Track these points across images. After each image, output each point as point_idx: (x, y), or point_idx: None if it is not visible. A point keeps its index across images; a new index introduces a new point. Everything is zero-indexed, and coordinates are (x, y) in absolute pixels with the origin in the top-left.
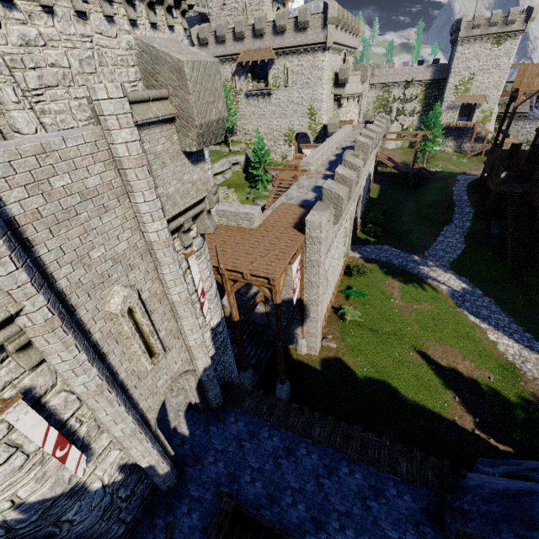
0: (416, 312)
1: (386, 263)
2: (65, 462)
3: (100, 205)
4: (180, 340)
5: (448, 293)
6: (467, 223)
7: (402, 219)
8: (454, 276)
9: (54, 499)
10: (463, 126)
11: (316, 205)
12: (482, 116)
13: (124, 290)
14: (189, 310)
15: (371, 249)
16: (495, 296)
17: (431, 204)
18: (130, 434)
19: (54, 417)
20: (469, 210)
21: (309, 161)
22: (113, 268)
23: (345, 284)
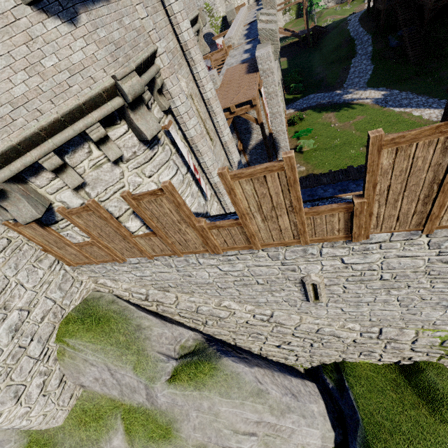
0: (354, 125)
1: (317, 105)
2: (201, 184)
3: (153, 5)
4: (218, 140)
5: (373, 103)
6: (369, 48)
7: (315, 71)
8: (373, 90)
9: (201, 216)
10: None
11: (257, 47)
12: None
13: (184, 79)
14: (219, 106)
15: (301, 102)
16: (409, 88)
17: (334, 49)
18: None
19: (184, 157)
20: (367, 37)
21: (230, 36)
22: (173, 60)
23: (292, 132)
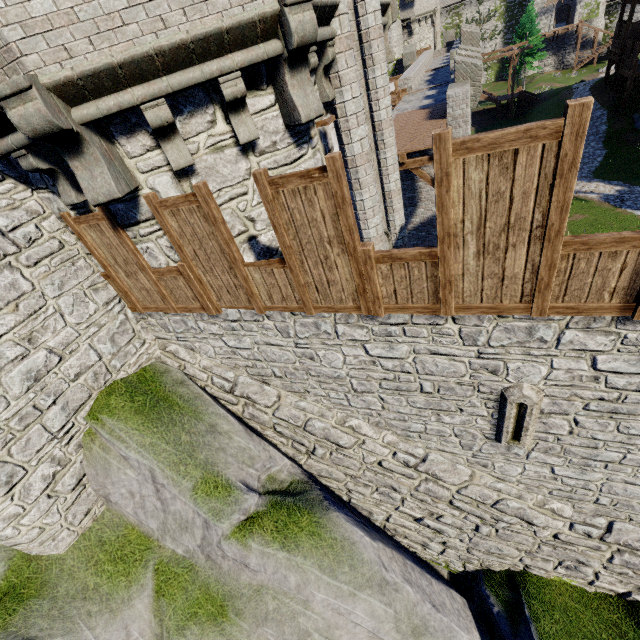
0: (568, 225)
1: None
2: None
3: None
4: (379, 187)
5: (600, 199)
6: (602, 127)
7: None
8: (602, 183)
9: None
10: (563, 33)
11: (450, 86)
12: (587, 12)
13: None
14: (393, 134)
15: None
16: None
17: None
18: (381, 238)
19: None
20: (600, 112)
21: (408, 76)
22: None
23: None
